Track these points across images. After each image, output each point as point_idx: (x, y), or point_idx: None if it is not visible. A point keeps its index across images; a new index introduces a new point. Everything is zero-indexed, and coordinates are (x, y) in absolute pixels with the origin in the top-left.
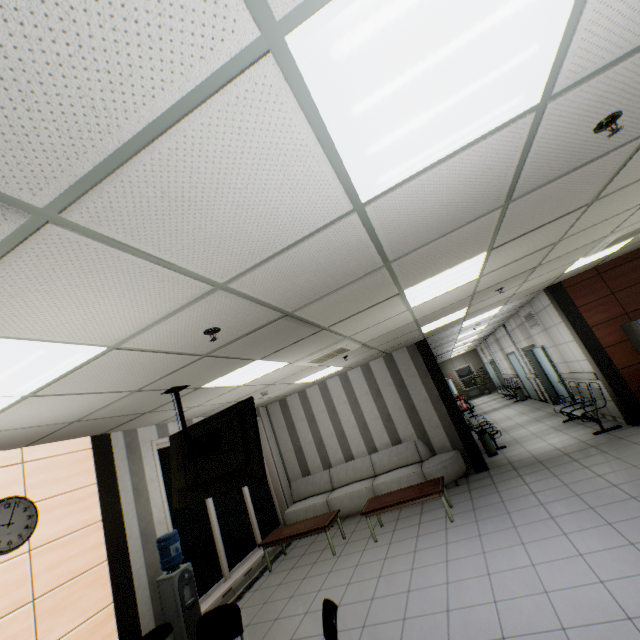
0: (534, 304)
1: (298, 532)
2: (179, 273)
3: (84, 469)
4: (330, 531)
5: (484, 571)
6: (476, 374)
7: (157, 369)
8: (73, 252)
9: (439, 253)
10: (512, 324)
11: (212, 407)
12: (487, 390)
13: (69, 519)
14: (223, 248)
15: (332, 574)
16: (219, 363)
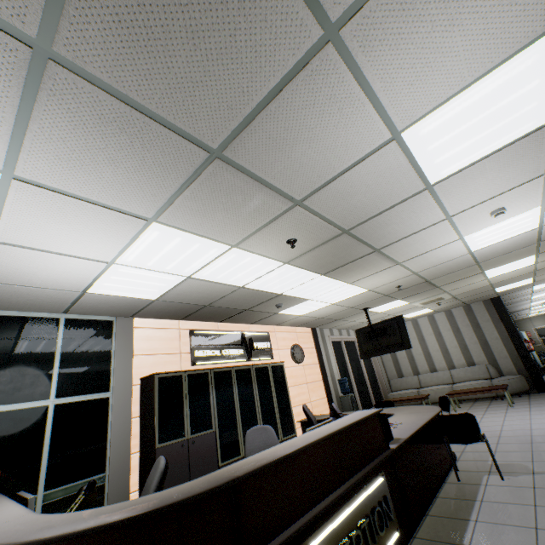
0: None
1: (403, 399)
2: (408, 271)
3: (310, 341)
4: None
5: (527, 418)
6: None
7: (367, 299)
8: (394, 268)
9: (504, 258)
10: None
11: (355, 324)
12: None
13: (310, 359)
14: (425, 265)
15: None
16: (385, 299)
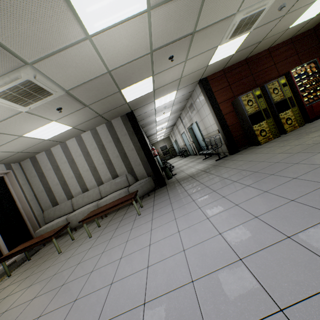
0: (193, 96)
1: (29, 244)
2: None
3: None
4: (68, 237)
5: (148, 243)
6: (169, 148)
7: None
8: None
9: None
10: (183, 114)
11: None
12: (173, 156)
13: None
14: None
15: (48, 269)
16: None
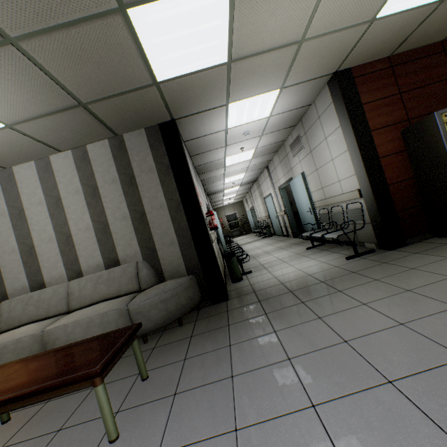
0: (307, 118)
1: None
2: None
3: None
4: None
5: None
6: (240, 219)
7: None
8: None
9: None
10: (276, 161)
11: None
12: (245, 232)
13: None
14: None
15: None
16: None
